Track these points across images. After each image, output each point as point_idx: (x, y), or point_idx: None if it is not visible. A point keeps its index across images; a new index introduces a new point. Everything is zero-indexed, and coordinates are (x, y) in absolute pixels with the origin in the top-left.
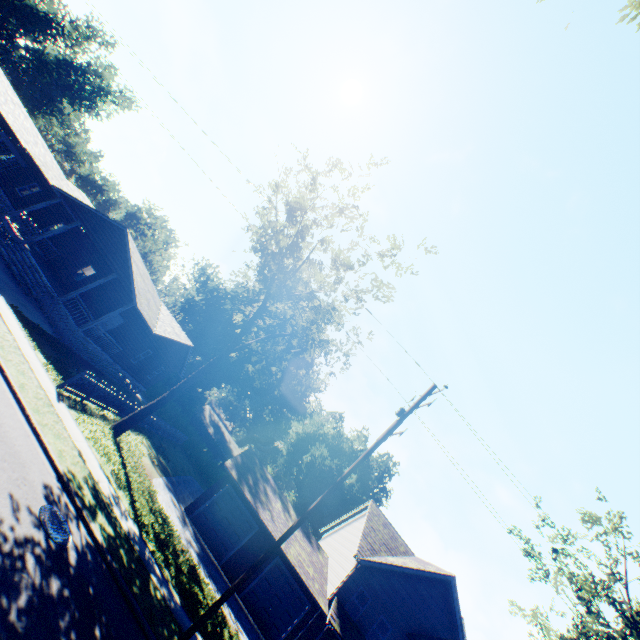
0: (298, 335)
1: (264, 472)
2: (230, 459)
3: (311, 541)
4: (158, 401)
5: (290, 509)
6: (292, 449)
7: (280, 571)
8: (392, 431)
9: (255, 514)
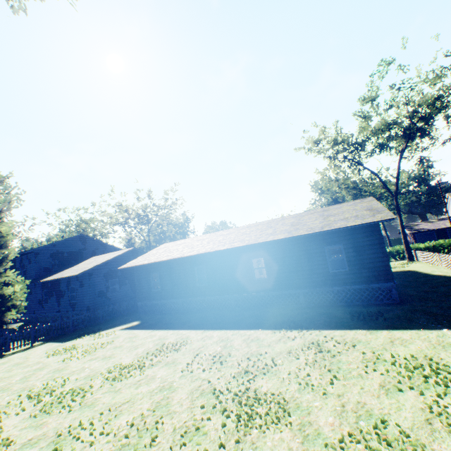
0: (385, 200)
1: (413, 224)
2: (407, 231)
3: (447, 219)
4: (388, 240)
5: (431, 221)
6: None
7: (450, 230)
8: (442, 195)
9: (429, 231)
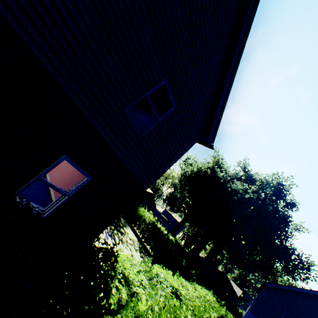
0: None
1: None
2: None
3: None
4: None
5: None
6: (181, 178)
7: None
8: None
9: None
